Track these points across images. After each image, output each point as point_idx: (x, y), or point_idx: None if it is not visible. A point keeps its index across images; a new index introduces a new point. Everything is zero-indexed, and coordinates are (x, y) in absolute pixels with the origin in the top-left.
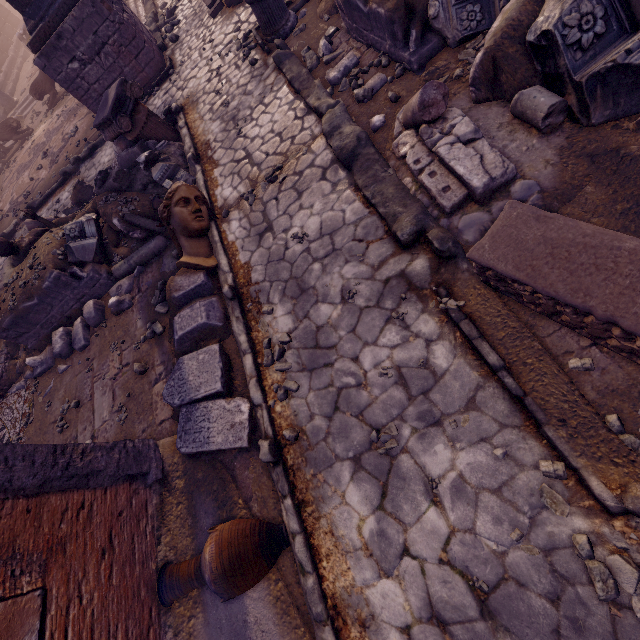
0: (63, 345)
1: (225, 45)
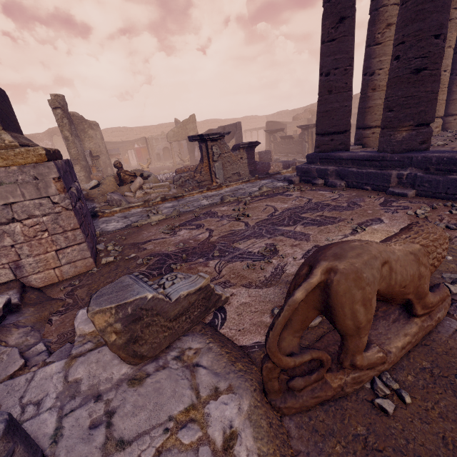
0: None
1: None
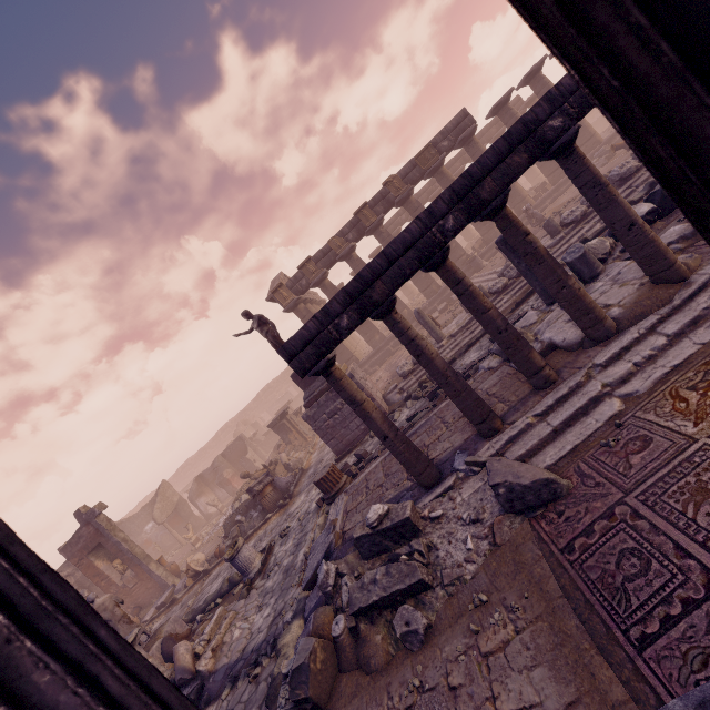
0: None
1: (301, 512)
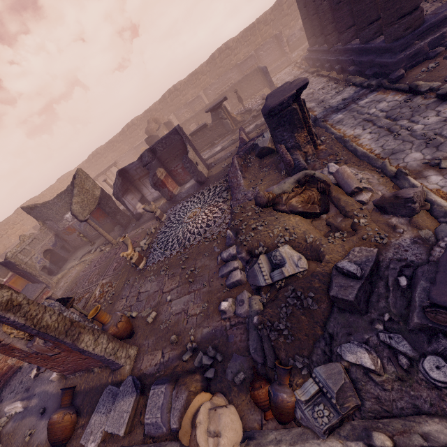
0: (223, 258)
1: None
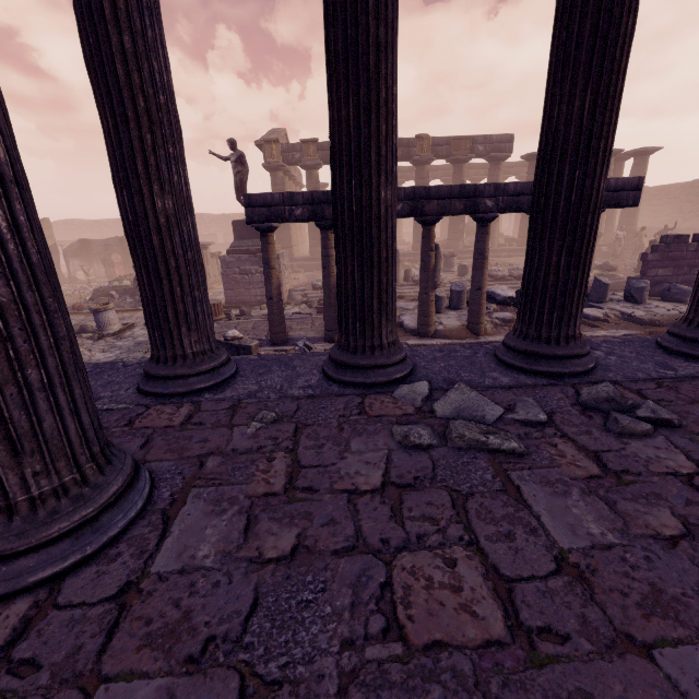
0: None
1: None
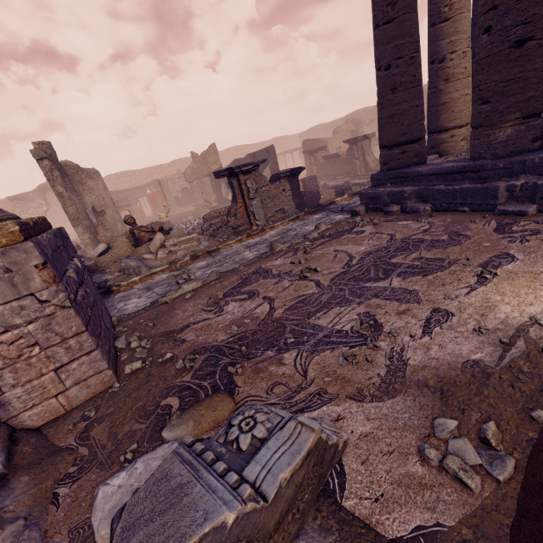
0: None
1: None
